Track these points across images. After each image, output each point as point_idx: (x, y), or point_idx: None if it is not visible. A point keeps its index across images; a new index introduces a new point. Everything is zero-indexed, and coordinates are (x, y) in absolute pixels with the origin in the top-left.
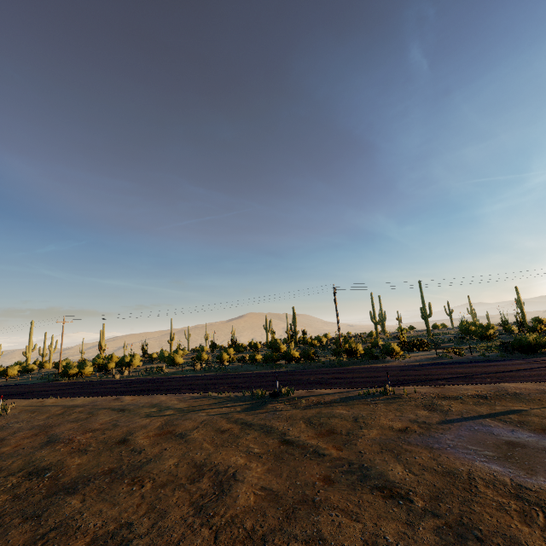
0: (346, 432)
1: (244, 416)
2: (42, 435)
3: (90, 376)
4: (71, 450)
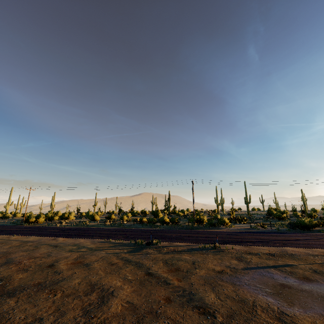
0: (186, 270)
1: (127, 256)
2: (3, 258)
3: (42, 223)
4: (18, 269)
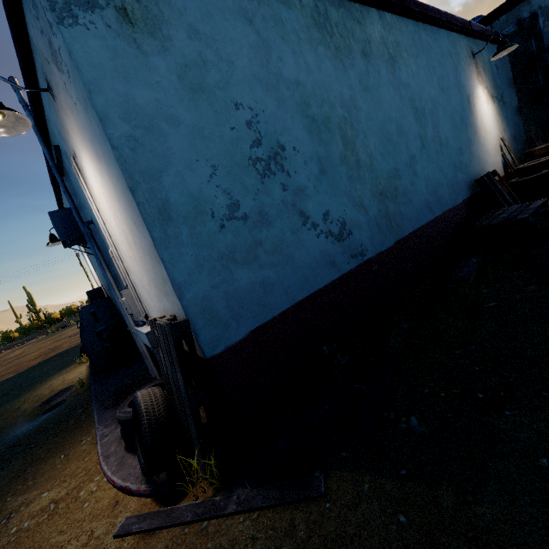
0: None
1: (55, 336)
2: None
3: None
4: None
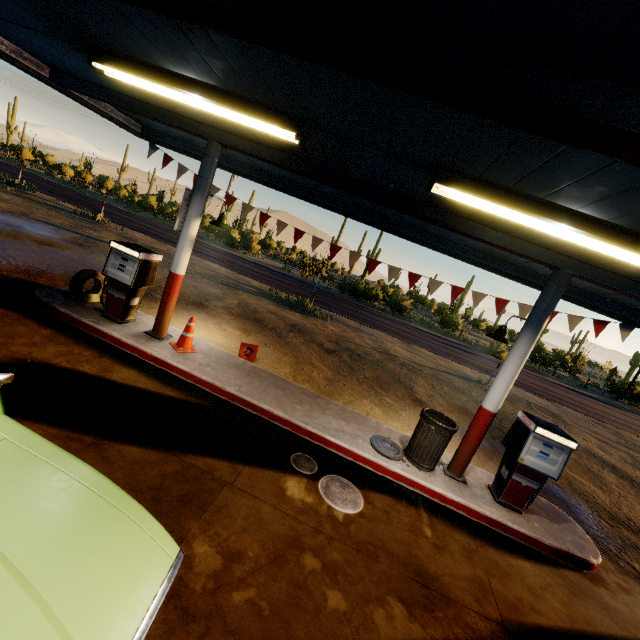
0: None
1: None
2: None
3: None
4: None
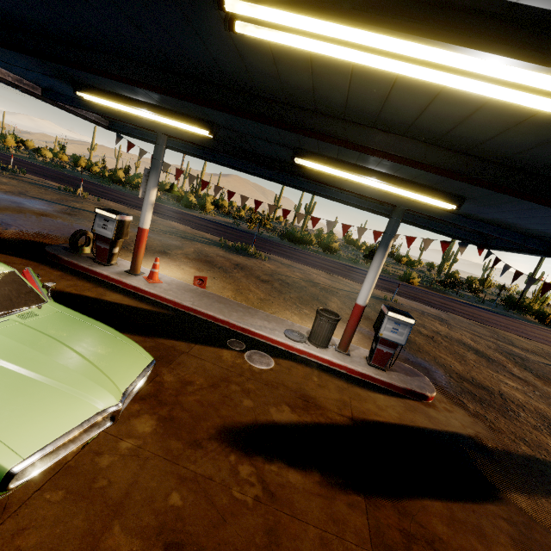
0: None
1: None
2: None
3: None
4: None
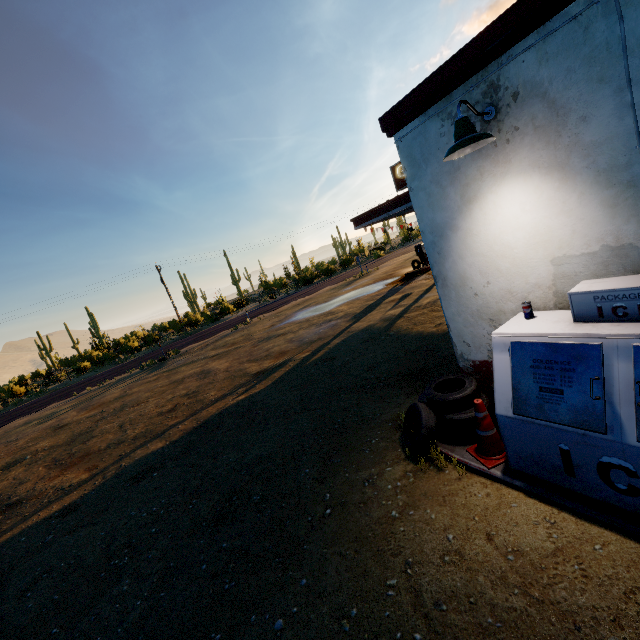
0: (243, 339)
1: (158, 372)
2: None
3: None
4: (6, 457)
